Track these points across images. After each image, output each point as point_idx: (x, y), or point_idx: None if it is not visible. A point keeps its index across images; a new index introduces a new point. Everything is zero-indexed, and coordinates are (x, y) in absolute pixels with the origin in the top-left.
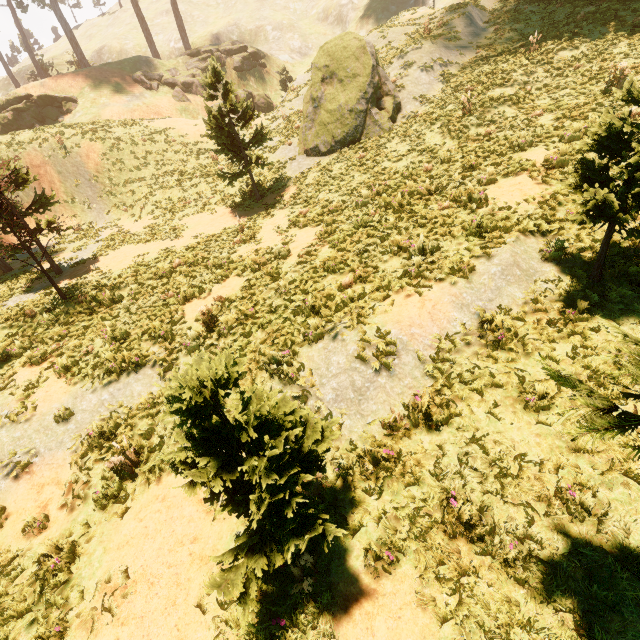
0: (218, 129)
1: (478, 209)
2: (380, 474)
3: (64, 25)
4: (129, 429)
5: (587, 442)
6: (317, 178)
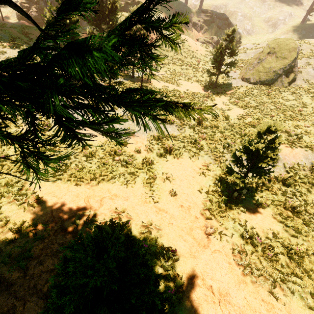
0: (219, 53)
1: None
2: (263, 187)
3: None
4: (167, 140)
5: None
6: (245, 91)
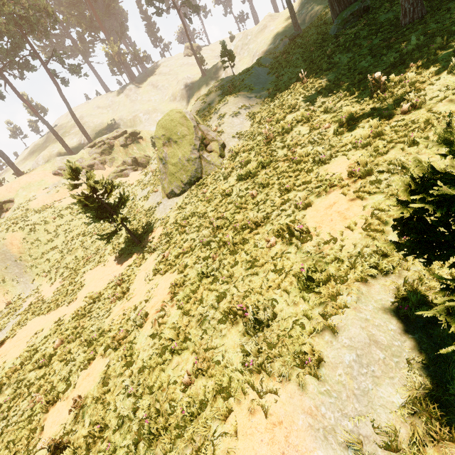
0: (86, 207)
1: (303, 243)
2: None
3: (2, 155)
4: None
5: None
6: (176, 217)
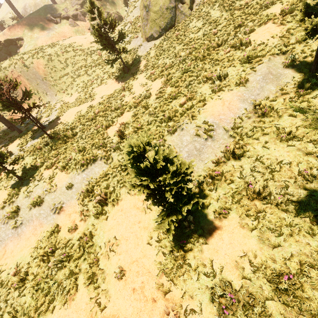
0: (100, 36)
1: (246, 48)
2: (215, 182)
3: None
4: (98, 187)
5: (312, 149)
6: (155, 53)
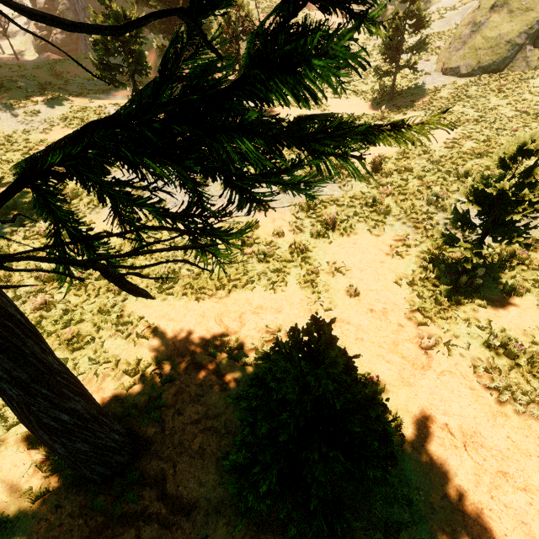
0: (394, 30)
1: None
2: (514, 261)
3: None
4: (324, 207)
5: None
6: (452, 94)
